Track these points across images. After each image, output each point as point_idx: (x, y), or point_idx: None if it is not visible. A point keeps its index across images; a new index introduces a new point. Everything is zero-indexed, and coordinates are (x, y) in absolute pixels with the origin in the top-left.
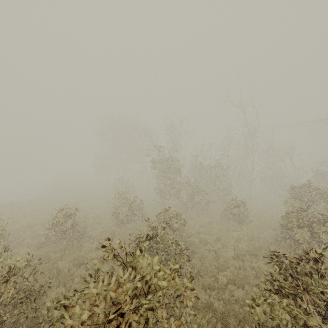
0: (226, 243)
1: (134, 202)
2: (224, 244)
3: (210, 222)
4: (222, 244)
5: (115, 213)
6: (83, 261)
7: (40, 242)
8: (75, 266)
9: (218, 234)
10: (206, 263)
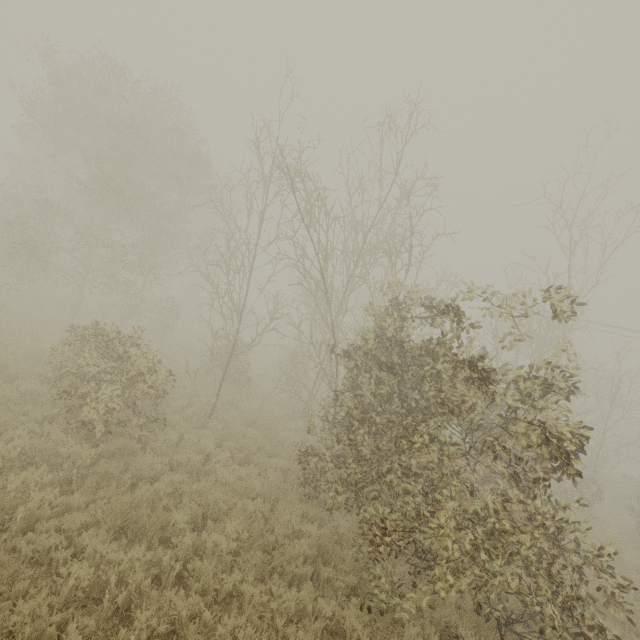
0: None
1: None
2: None
3: None
4: None
5: None
6: None
7: None
8: None
9: None
10: None
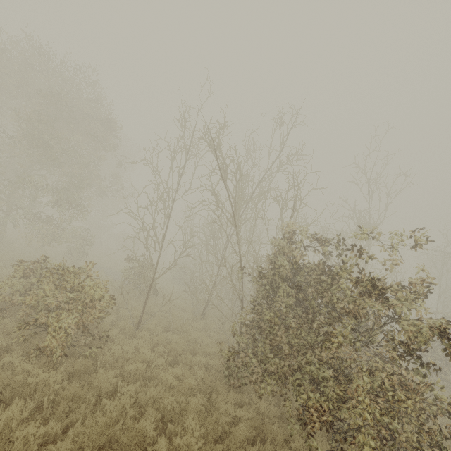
0: None
1: None
2: None
3: None
4: None
5: None
6: None
7: None
8: None
9: None
10: None
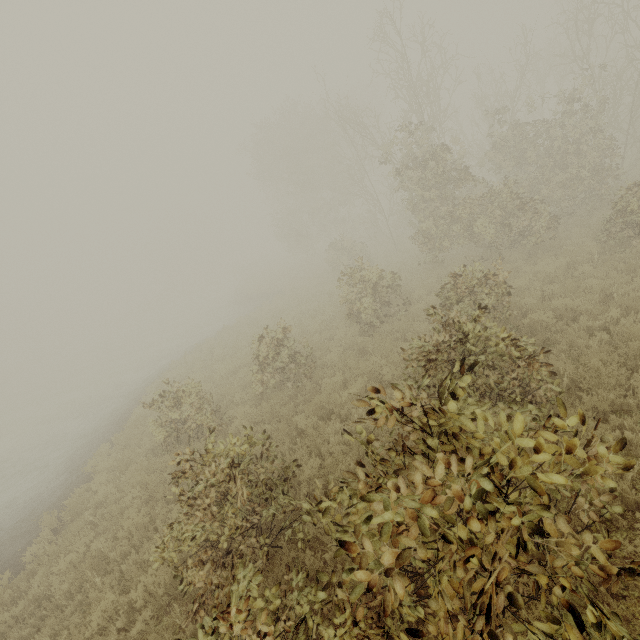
0: (634, 303)
1: (379, 282)
2: (628, 307)
3: (571, 264)
4: (621, 308)
5: (350, 313)
6: (330, 408)
7: (256, 393)
8: (322, 421)
9: (603, 287)
10: (592, 362)
